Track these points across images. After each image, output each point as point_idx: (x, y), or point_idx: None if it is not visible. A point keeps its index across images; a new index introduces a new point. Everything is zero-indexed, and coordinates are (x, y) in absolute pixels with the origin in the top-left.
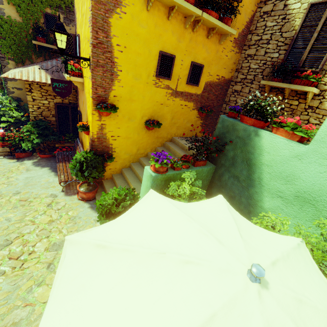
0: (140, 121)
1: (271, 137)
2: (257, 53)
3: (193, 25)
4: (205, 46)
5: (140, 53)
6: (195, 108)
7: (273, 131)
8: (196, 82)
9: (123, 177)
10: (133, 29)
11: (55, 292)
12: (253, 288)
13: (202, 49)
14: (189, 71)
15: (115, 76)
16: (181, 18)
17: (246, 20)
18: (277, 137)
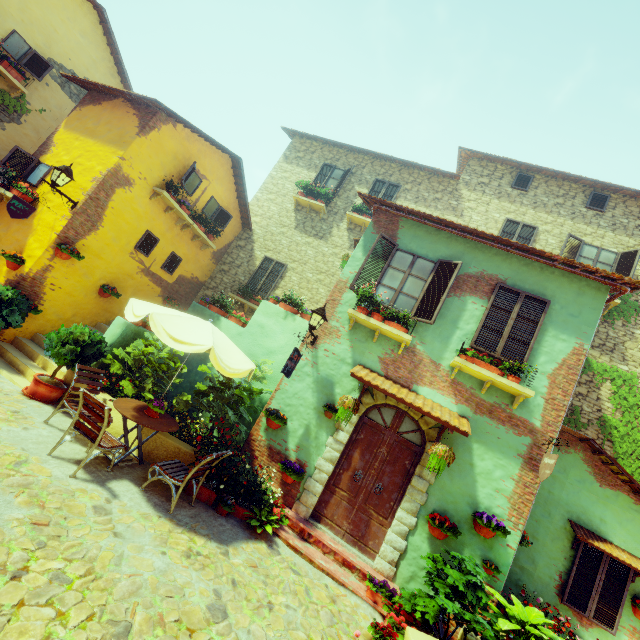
0: (96, 282)
1: (227, 322)
2: (230, 271)
3: (183, 226)
4: (188, 245)
5: (130, 223)
6: (162, 295)
7: (229, 318)
8: (171, 271)
9: (36, 344)
10: (132, 205)
11: (136, 309)
12: (209, 322)
13: (185, 246)
14: (168, 258)
15: (96, 229)
16: (175, 217)
17: (225, 243)
18: (231, 322)
